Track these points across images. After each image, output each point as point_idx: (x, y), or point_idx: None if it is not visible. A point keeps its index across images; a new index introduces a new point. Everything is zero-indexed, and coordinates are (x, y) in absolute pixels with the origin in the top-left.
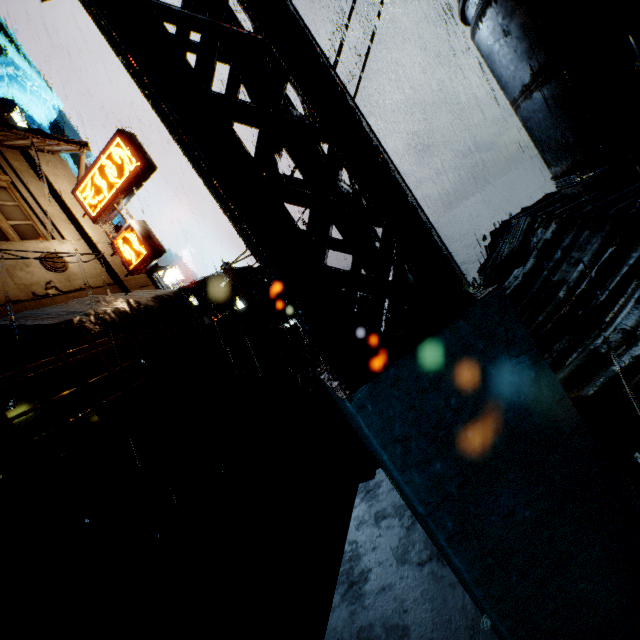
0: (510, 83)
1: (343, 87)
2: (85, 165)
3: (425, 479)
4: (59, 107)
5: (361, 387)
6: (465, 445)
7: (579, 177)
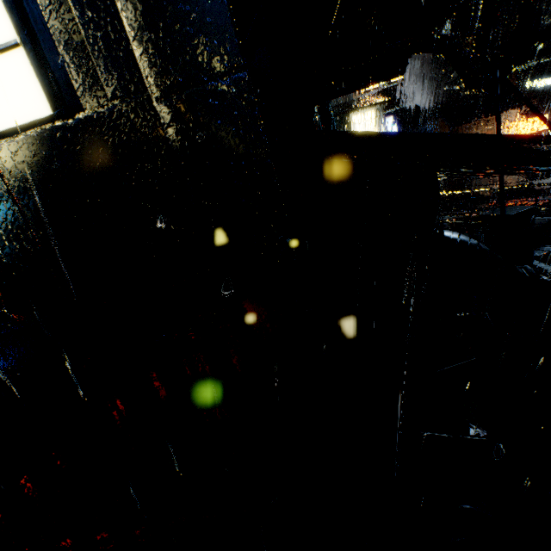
0: None
1: None
2: None
3: None
4: None
5: None
6: None
7: None
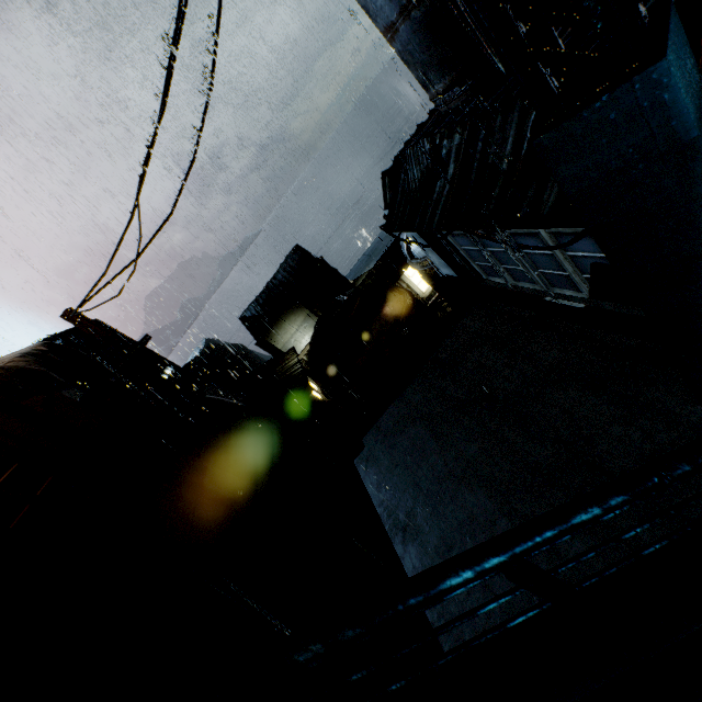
0: (387, 6)
1: None
2: None
3: (693, 113)
4: None
5: (666, 49)
6: (693, 95)
7: (462, 88)
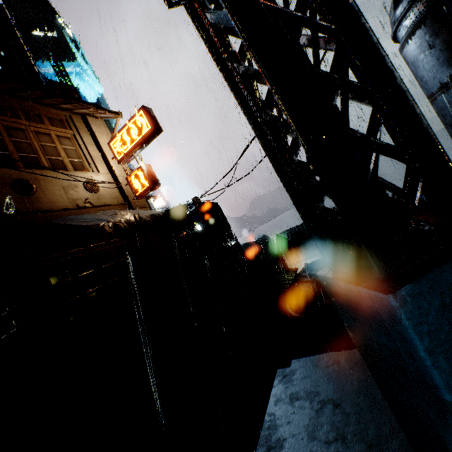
0: (430, 82)
1: (389, 61)
2: (111, 128)
3: None
4: (102, 92)
5: (404, 286)
6: None
7: None
